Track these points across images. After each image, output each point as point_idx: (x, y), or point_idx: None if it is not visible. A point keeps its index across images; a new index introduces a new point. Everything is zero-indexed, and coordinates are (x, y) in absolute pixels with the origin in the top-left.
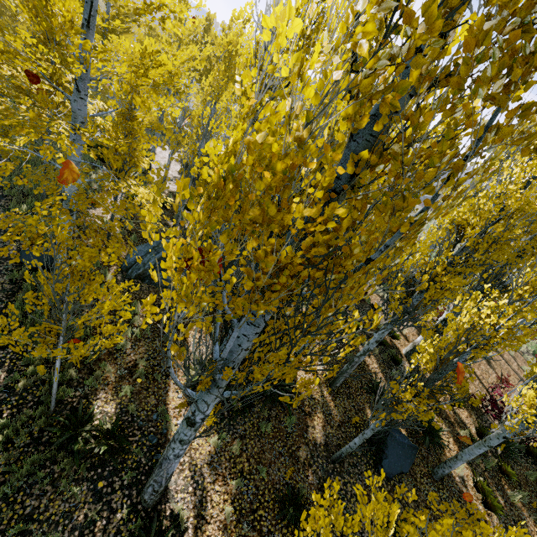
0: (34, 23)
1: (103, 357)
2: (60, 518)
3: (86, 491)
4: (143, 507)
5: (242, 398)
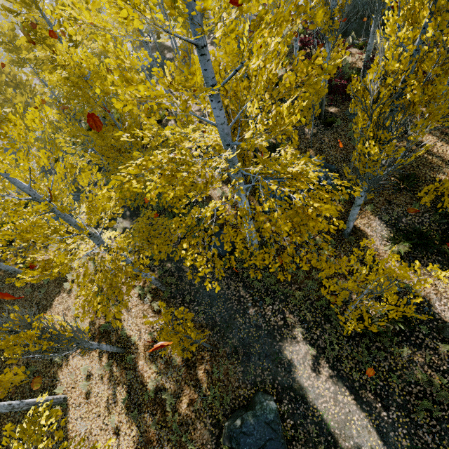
0: (9, 87)
1: (328, 276)
2: (410, 364)
3: (407, 347)
4: (448, 338)
5: (445, 243)
